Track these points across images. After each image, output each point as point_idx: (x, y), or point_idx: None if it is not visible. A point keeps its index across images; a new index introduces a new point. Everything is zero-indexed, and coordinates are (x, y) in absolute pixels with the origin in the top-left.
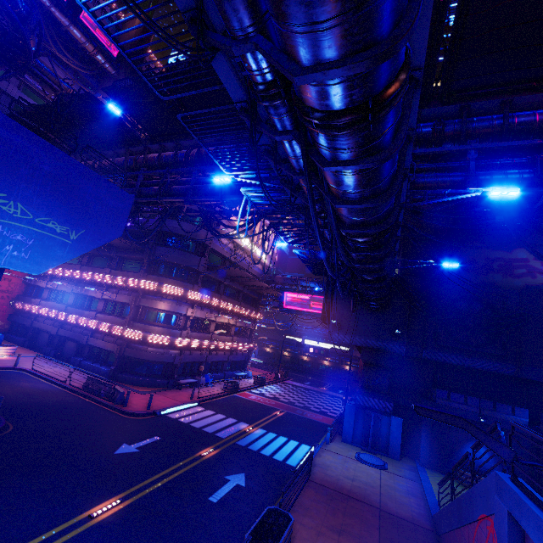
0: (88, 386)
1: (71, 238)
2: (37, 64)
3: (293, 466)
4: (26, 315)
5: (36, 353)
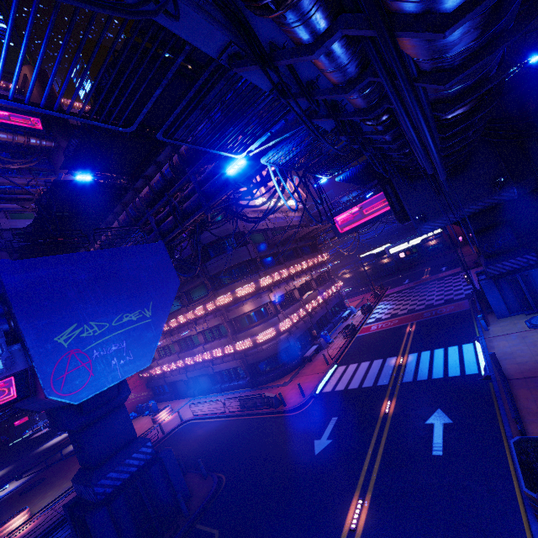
0: (244, 405)
1: (148, 316)
2: None
3: (476, 373)
4: (156, 377)
5: (185, 399)
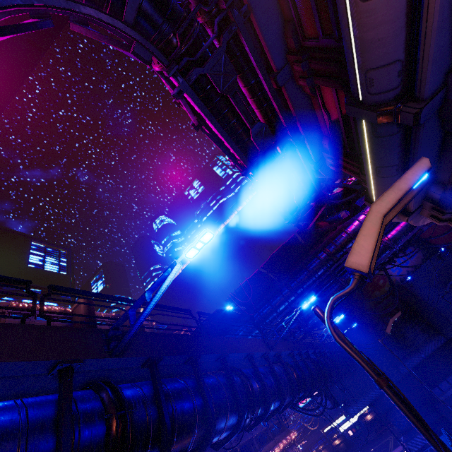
0: None
1: None
2: None
3: None
4: None
5: None
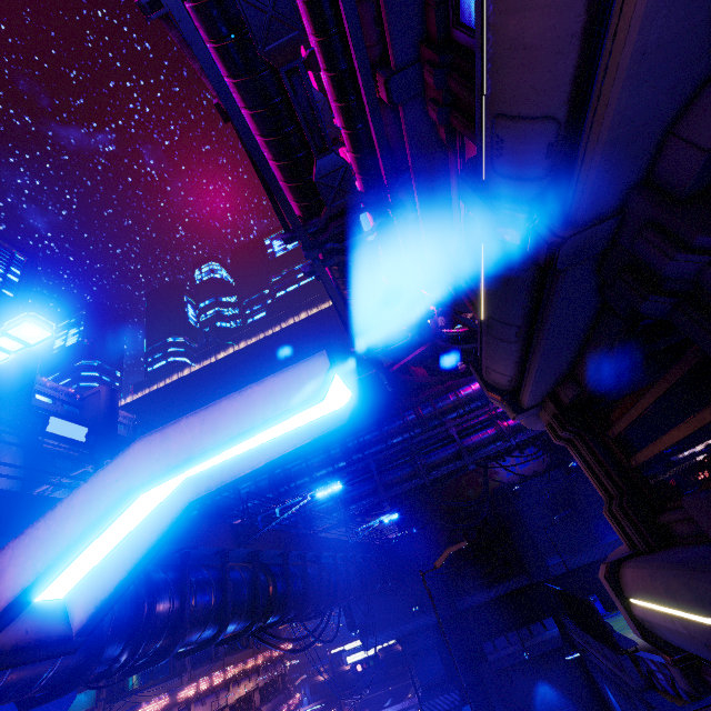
0: None
1: None
2: None
3: None
4: None
5: None
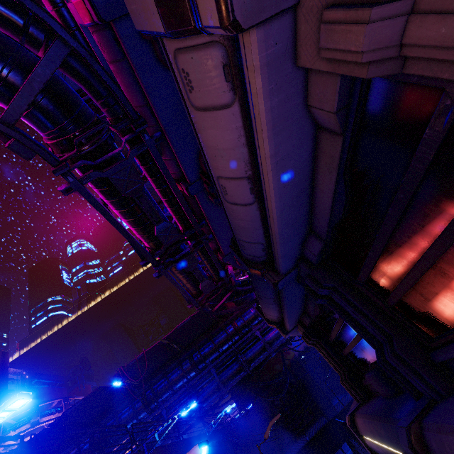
0: None
1: None
2: None
3: None
4: None
5: None
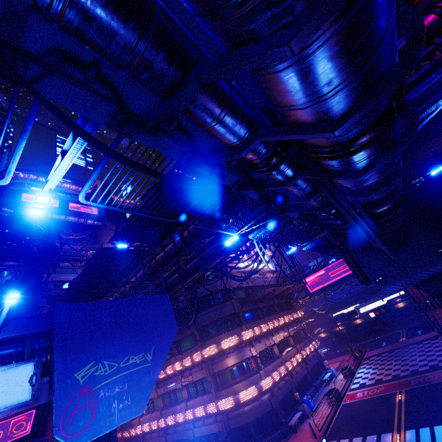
0: None
1: (149, 360)
2: (63, 252)
3: None
4: (135, 439)
5: None
